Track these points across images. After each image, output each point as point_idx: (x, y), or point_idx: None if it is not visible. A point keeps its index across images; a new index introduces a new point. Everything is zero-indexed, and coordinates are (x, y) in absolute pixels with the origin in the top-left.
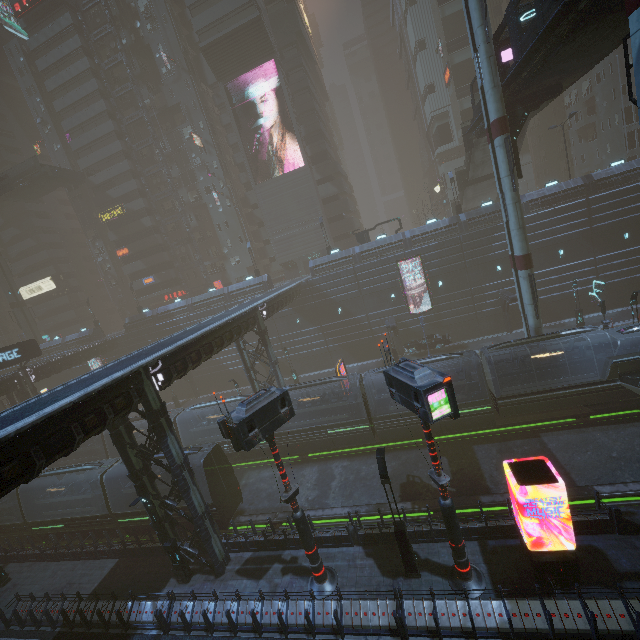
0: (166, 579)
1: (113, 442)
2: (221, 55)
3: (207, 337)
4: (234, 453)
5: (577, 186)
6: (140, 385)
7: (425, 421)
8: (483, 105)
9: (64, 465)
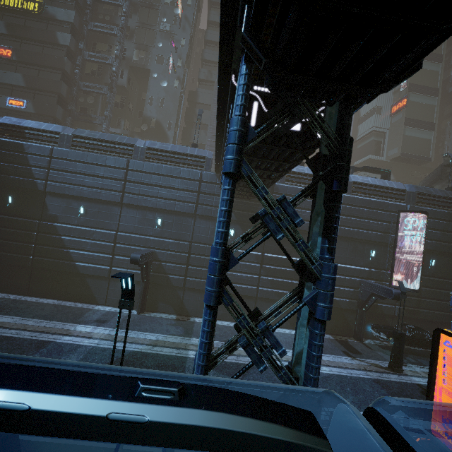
0: None
1: None
2: None
3: None
4: None
5: None
6: None
7: None
8: None
9: None
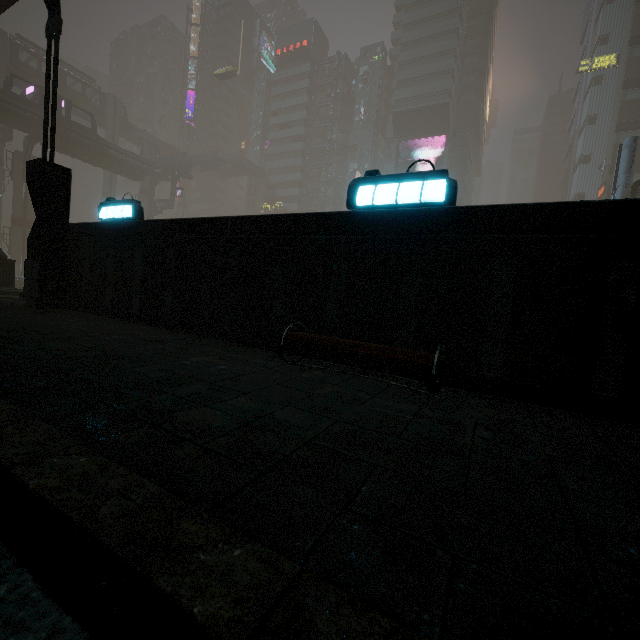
0: None
1: None
2: (406, 121)
3: None
4: None
5: None
6: None
7: None
8: None
9: None
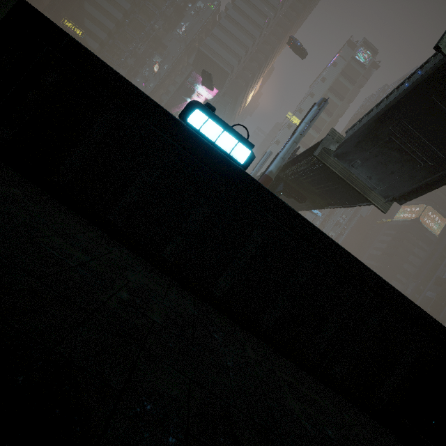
0: None
1: None
2: (203, 61)
3: None
4: None
5: None
6: None
7: None
8: None
9: None
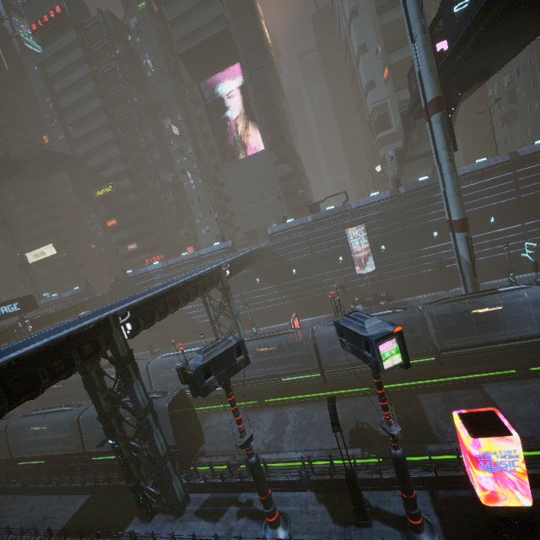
0: (130, 517)
1: (84, 386)
2: (196, 60)
3: (174, 291)
4: (199, 397)
5: (504, 161)
6: (109, 333)
7: (375, 370)
8: (420, 88)
9: (52, 405)
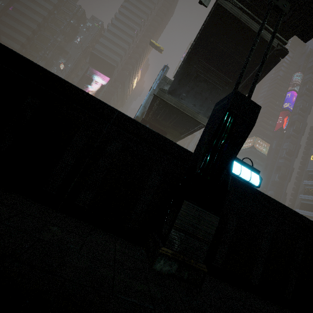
0: None
1: None
2: (96, 60)
3: None
4: None
5: None
6: None
7: None
8: None
9: None
